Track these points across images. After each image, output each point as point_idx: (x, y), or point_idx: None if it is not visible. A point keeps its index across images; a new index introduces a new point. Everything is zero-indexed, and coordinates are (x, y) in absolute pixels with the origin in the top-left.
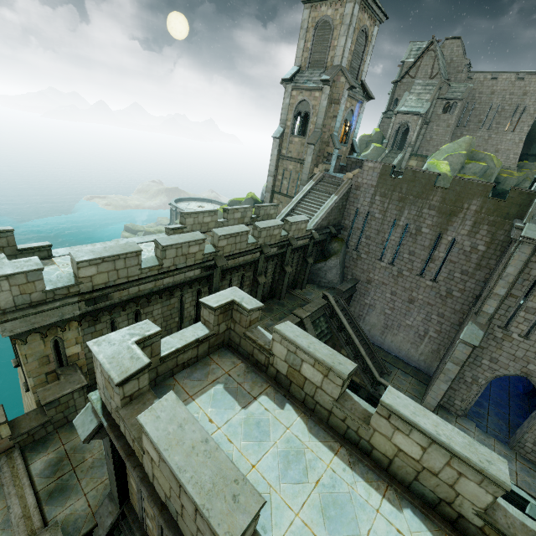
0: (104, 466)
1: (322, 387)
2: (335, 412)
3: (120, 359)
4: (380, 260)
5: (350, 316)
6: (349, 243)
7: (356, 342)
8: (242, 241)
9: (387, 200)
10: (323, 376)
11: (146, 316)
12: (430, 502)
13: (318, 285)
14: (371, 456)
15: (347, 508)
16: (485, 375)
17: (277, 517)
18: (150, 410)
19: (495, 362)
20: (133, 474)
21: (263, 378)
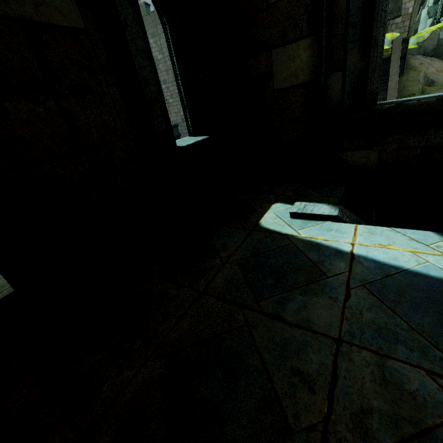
0: None
1: None
2: None
3: None
4: None
5: None
6: None
7: None
8: None
9: (157, 38)
10: None
11: None
12: None
13: None
14: None
15: None
16: None
17: None
18: None
19: None
20: None
21: None
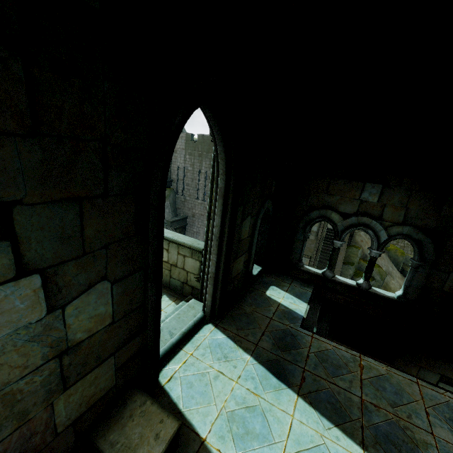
0: None
1: None
2: None
3: None
4: (197, 198)
5: None
6: (178, 191)
7: None
8: None
9: (193, 157)
10: None
11: None
12: None
13: None
14: None
15: None
16: None
17: None
18: None
19: None
20: None
21: None
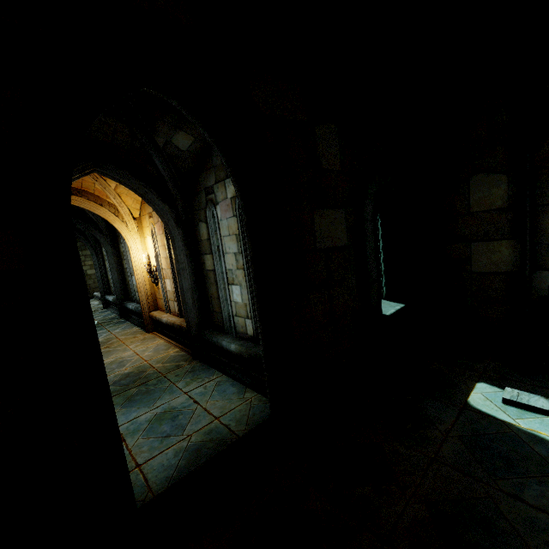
0: None
1: None
2: None
3: None
4: None
5: None
6: None
7: None
8: None
9: None
10: None
11: (85, 258)
12: None
13: None
14: None
15: None
16: None
17: None
18: None
19: None
20: None
21: None
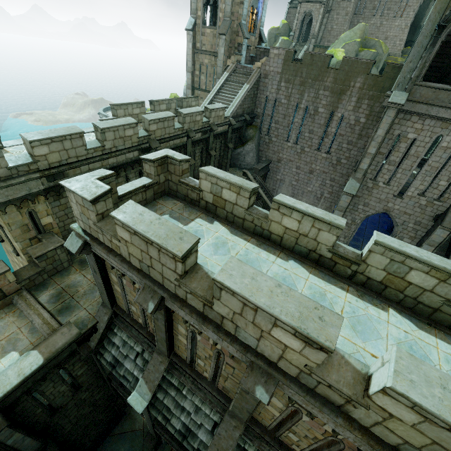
0: (94, 293)
1: (236, 203)
2: (247, 218)
3: (88, 188)
4: (287, 141)
5: (265, 189)
6: (262, 129)
7: (270, 206)
8: (170, 126)
9: (290, 85)
10: (237, 194)
11: None
12: (305, 254)
13: (239, 167)
14: (270, 239)
15: (255, 263)
16: (360, 216)
17: (212, 269)
18: (118, 210)
19: (367, 206)
20: (115, 259)
21: (197, 209)
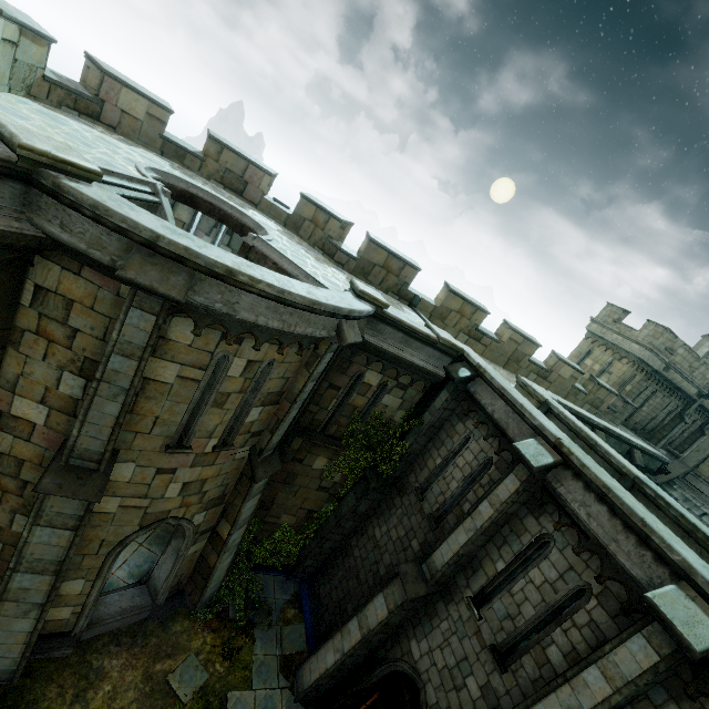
0: None
1: None
2: None
3: None
4: None
5: None
6: None
7: None
8: None
9: None
10: None
11: (653, 397)
12: None
13: None
14: None
15: None
16: None
17: None
18: None
19: None
20: None
21: None
